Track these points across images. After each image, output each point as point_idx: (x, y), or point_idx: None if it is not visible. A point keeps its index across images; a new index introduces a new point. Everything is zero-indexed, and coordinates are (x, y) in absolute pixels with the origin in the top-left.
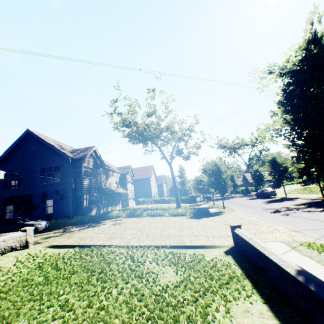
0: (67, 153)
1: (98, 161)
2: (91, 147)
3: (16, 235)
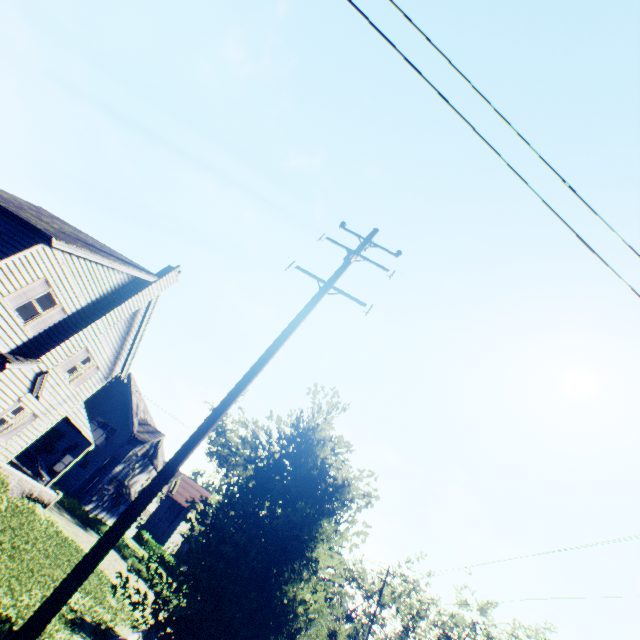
0: (136, 423)
1: (153, 450)
2: (162, 433)
3: (54, 494)
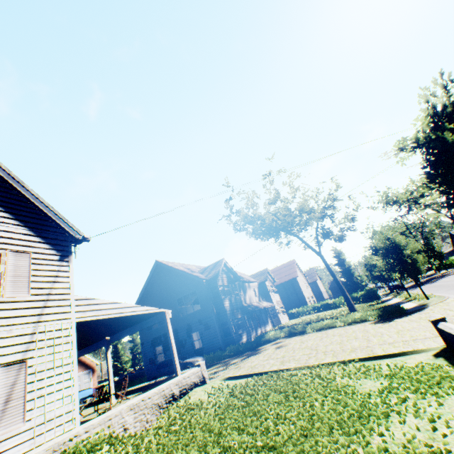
0: (198, 275)
1: (231, 275)
2: (220, 261)
3: (194, 370)
